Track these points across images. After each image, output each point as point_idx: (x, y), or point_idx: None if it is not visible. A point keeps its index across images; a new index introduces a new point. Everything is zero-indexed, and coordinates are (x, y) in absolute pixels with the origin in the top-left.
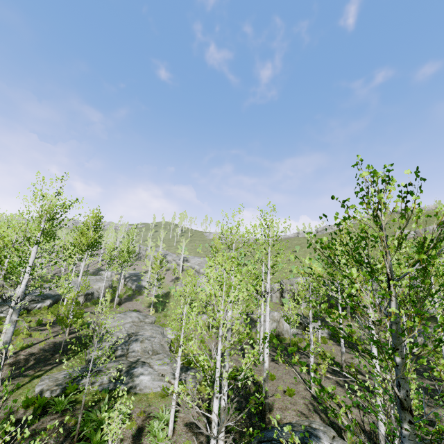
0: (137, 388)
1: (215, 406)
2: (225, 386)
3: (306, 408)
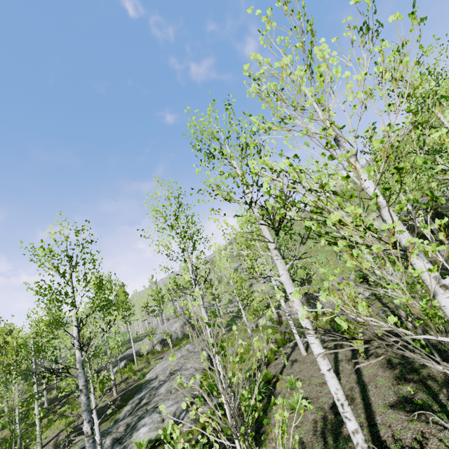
0: (128, 448)
1: None
2: None
3: (311, 430)
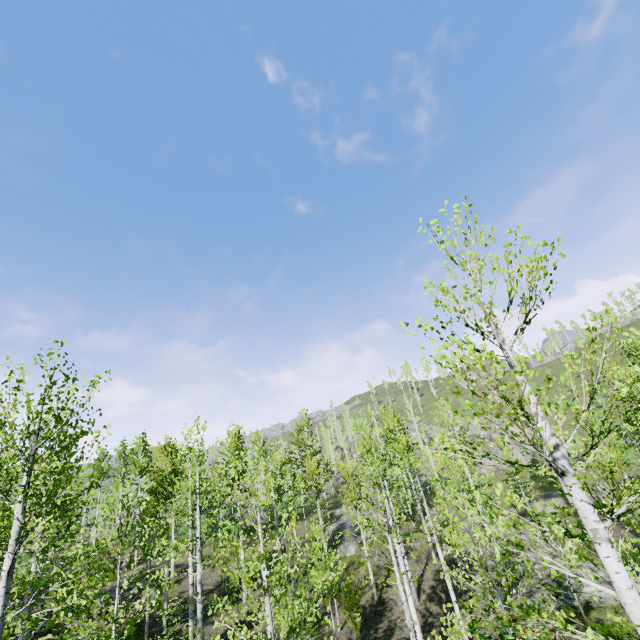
0: (595, 602)
1: None
2: None
3: None
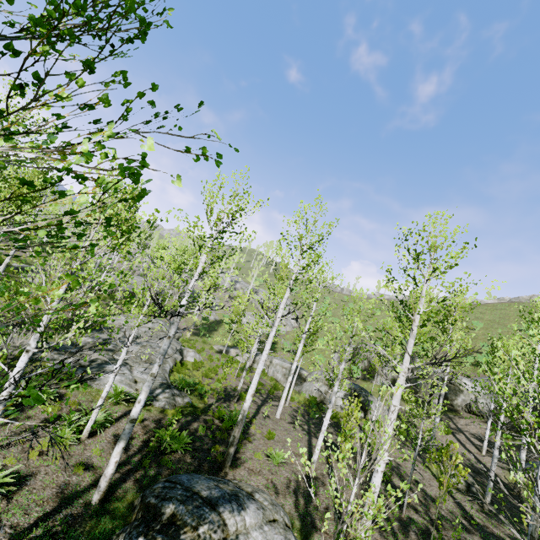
0: (95, 382)
1: (20, 361)
2: (143, 391)
3: (285, 484)
